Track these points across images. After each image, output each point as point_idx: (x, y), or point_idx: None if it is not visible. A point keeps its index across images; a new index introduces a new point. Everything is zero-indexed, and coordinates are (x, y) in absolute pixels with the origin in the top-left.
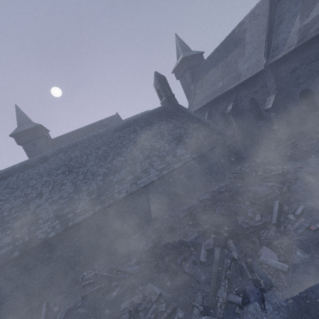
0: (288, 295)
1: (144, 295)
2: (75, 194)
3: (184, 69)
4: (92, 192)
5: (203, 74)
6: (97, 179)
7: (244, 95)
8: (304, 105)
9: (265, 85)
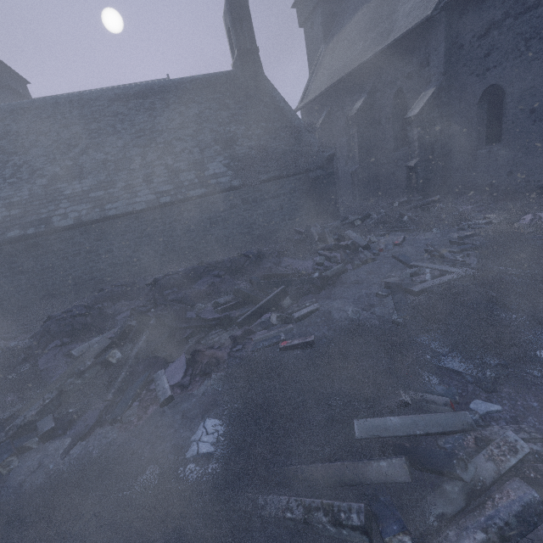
0: (122, 441)
1: None
2: None
3: (314, 1)
4: (15, 204)
5: (345, 21)
6: (36, 182)
7: (389, 81)
8: (482, 126)
9: (428, 61)
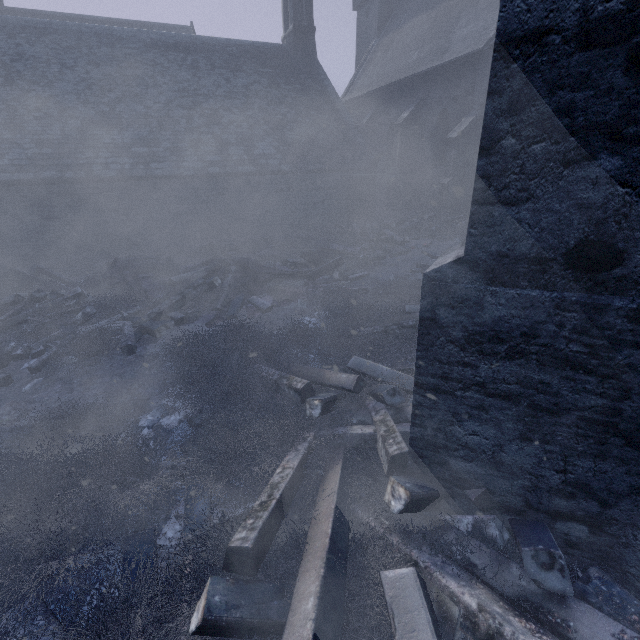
0: None
1: (57, 291)
2: (5, 129)
3: None
4: (47, 142)
5: (402, 20)
6: (68, 122)
7: (437, 99)
8: None
9: (473, 90)
